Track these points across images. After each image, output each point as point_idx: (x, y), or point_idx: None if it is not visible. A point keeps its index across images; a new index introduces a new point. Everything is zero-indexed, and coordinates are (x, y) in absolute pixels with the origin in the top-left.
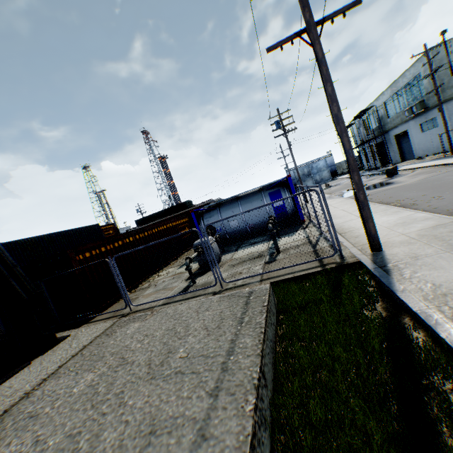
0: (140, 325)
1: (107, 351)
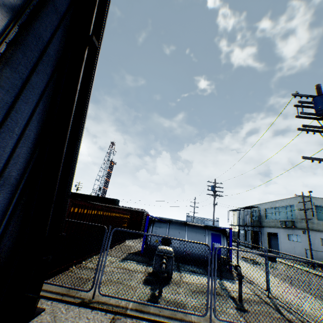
0: None
1: None
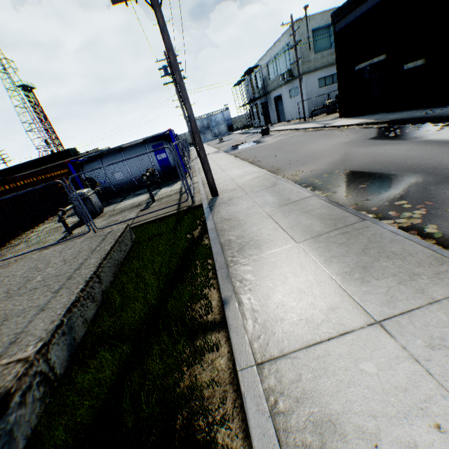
0: (2, 272)
1: None
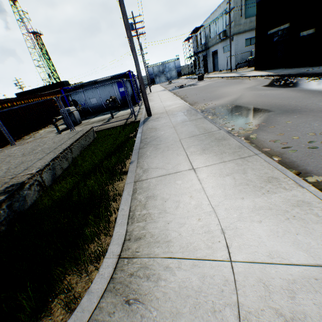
0: (20, 147)
1: (1, 156)
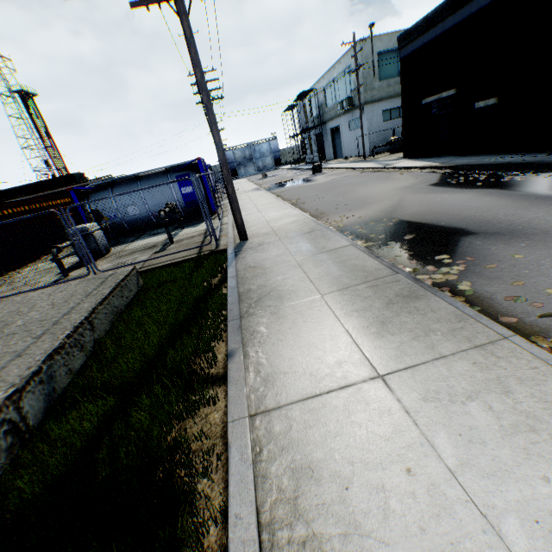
0: None
1: None
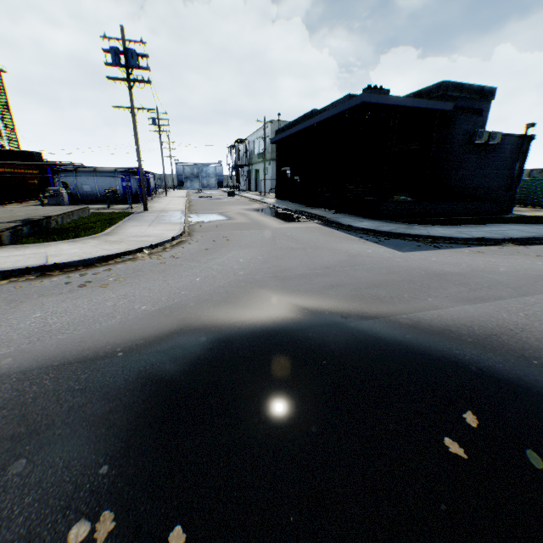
0: (15, 208)
1: (0, 210)
